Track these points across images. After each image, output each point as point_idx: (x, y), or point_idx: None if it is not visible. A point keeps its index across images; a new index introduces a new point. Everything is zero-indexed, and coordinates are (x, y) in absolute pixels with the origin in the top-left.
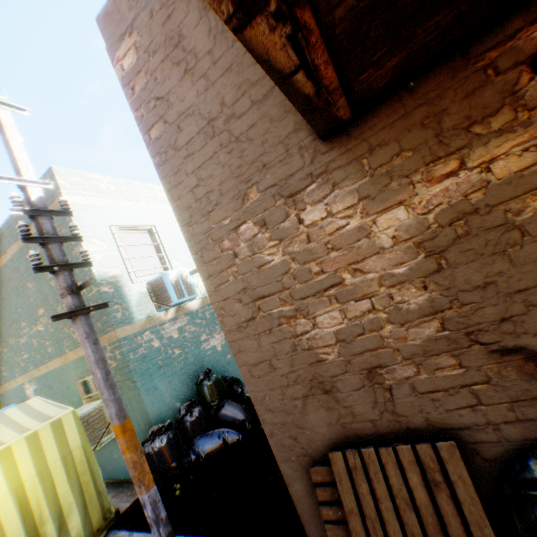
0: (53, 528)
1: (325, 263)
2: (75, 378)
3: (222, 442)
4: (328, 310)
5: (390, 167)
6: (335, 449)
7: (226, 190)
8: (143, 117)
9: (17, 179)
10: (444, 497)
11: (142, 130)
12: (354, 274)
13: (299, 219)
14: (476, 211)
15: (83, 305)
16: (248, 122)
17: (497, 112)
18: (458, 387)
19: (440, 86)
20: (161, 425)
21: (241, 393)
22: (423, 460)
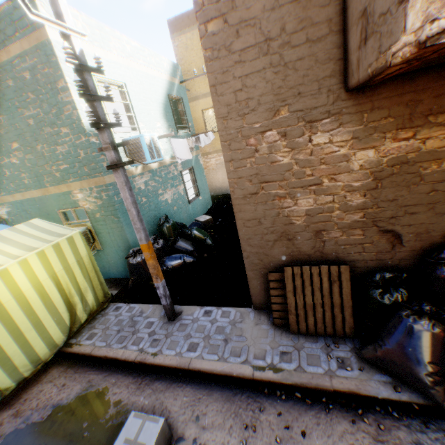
0: (78, 300)
1: (316, 171)
2: (57, 208)
3: (183, 262)
4: (307, 197)
5: (377, 124)
6: (287, 266)
7: (263, 102)
8: (203, 7)
9: (63, 27)
10: (336, 286)
11: (199, 19)
12: (330, 181)
13: (310, 139)
14: (407, 163)
15: (120, 160)
16: (299, 55)
17: (444, 112)
18: (357, 244)
19: (426, 84)
20: (139, 248)
21: (190, 234)
22: (332, 272)
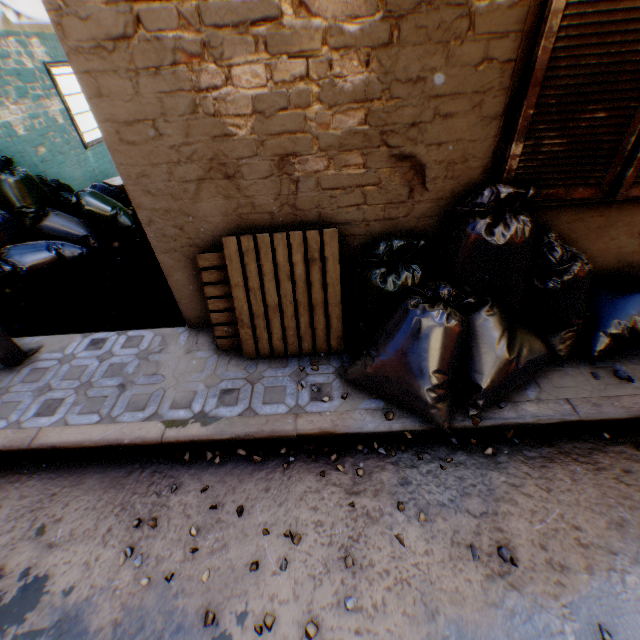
0: None
1: None
2: None
3: (57, 255)
4: (251, 62)
5: None
6: (229, 236)
7: None
8: None
9: None
10: (316, 270)
11: None
12: (298, 12)
13: None
14: None
15: None
16: None
17: None
18: (355, 187)
19: None
20: None
21: (78, 204)
22: (309, 243)
